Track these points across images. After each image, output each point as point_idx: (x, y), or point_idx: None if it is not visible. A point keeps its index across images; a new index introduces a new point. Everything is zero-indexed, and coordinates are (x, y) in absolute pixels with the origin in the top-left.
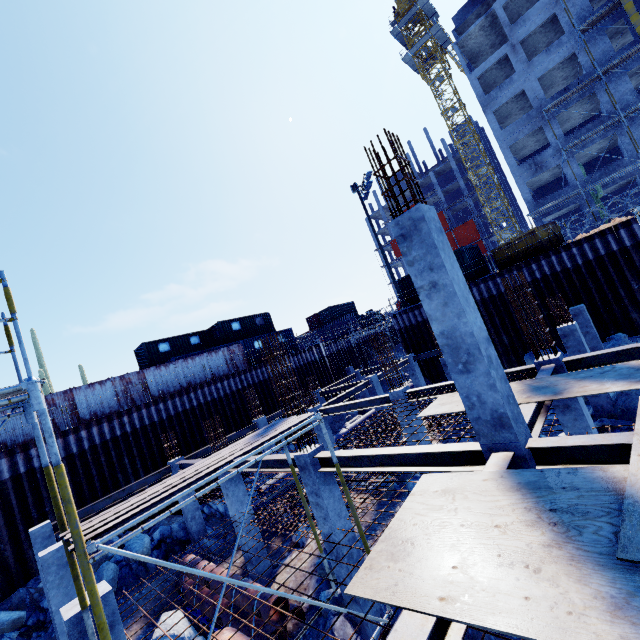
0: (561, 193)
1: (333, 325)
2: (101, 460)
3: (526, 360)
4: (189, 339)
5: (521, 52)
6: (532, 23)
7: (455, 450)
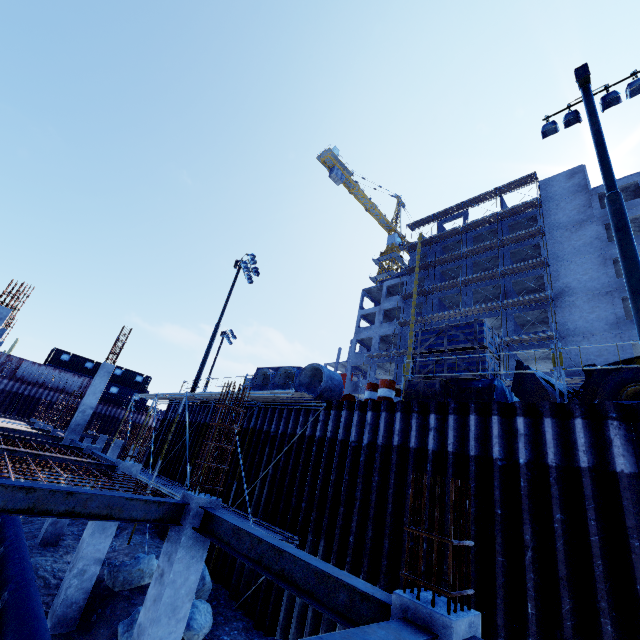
0: None
1: None
2: None
3: None
4: (86, 362)
5: (381, 315)
6: (392, 304)
7: None
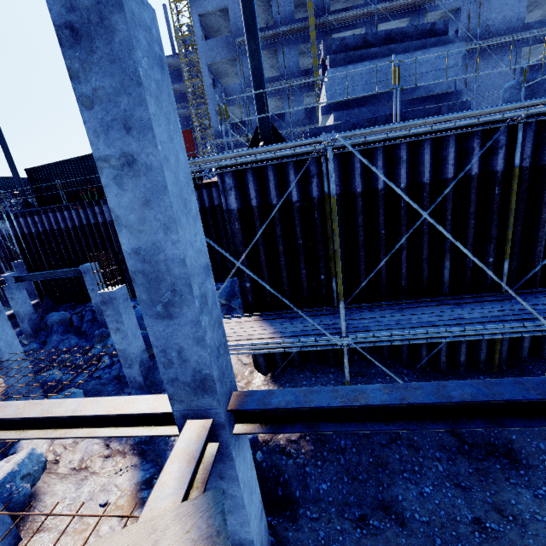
0: (240, 133)
1: None
2: None
3: None
4: None
5: None
6: None
7: None
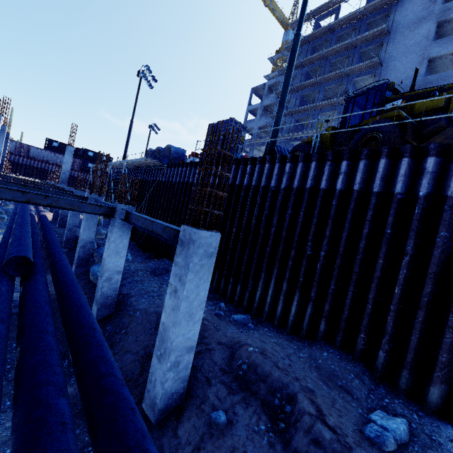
0: None
1: None
2: None
3: None
4: None
5: (261, 110)
6: (269, 101)
7: None
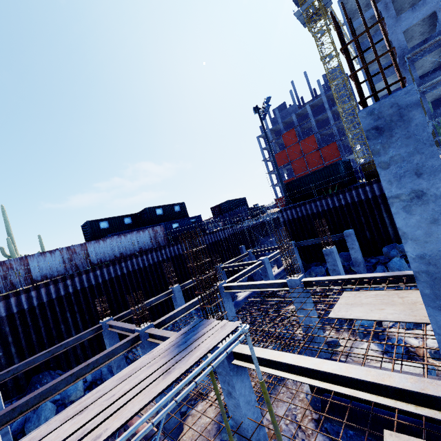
0: None
1: (230, 214)
2: (47, 314)
3: (384, 252)
4: (123, 219)
5: (392, 9)
6: None
7: (409, 389)
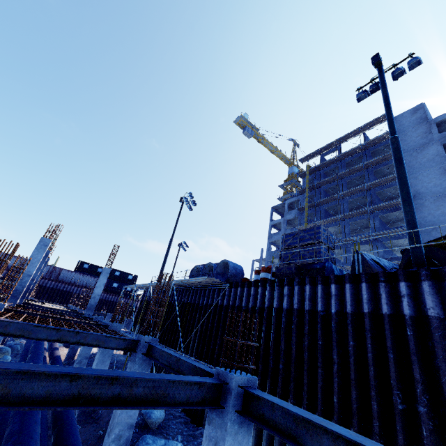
0: None
1: None
2: None
3: None
4: (98, 268)
5: (285, 224)
6: (292, 215)
7: None
